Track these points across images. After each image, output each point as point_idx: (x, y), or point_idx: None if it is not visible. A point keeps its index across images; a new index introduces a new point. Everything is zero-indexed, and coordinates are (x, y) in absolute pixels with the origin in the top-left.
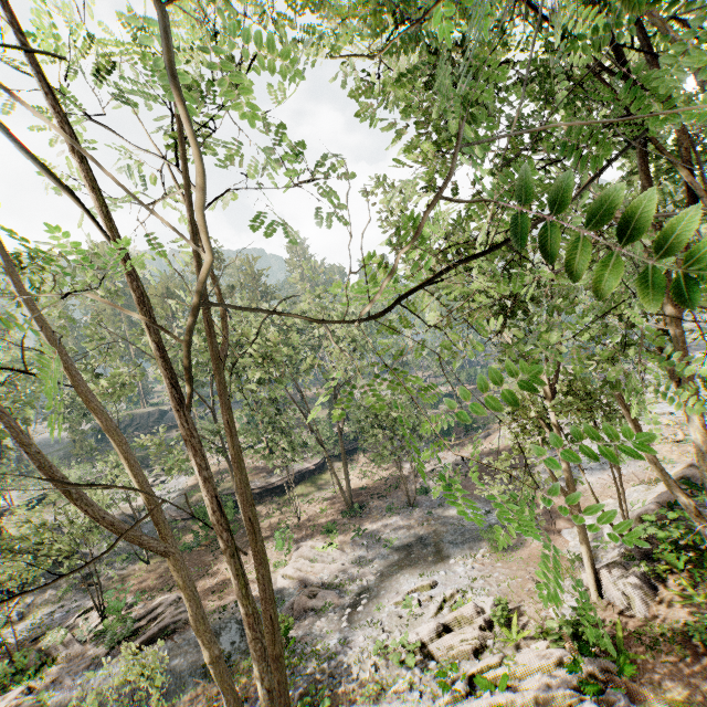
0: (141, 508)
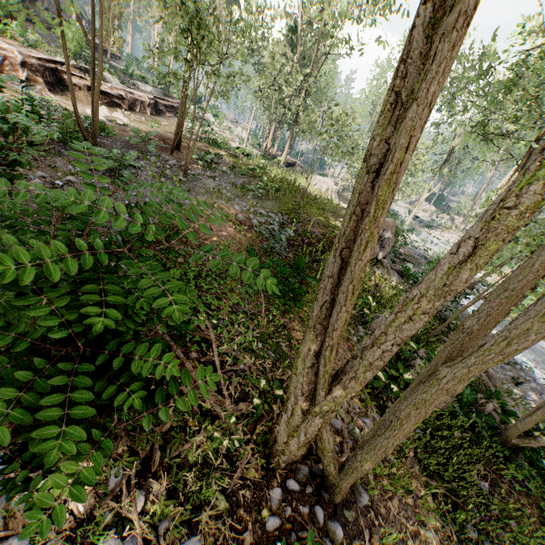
0: None
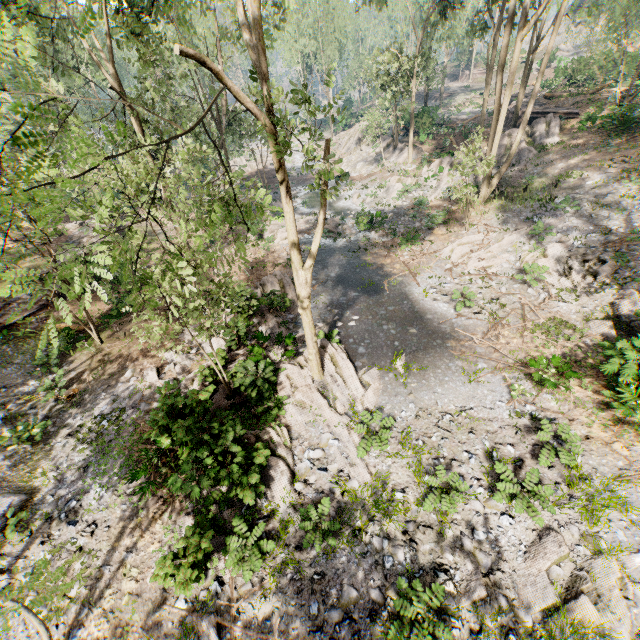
0: None
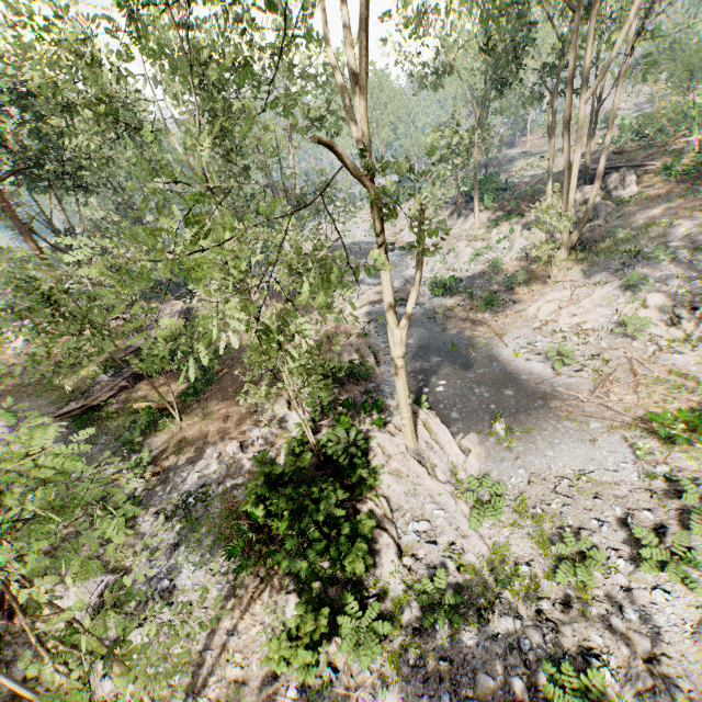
0: None
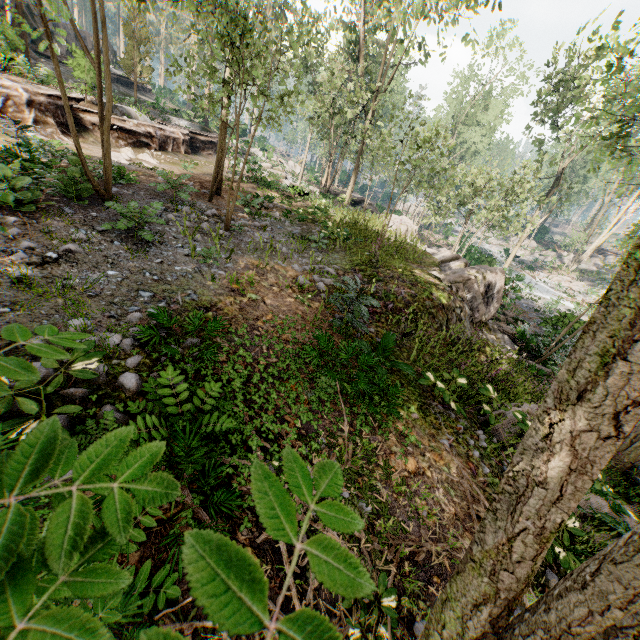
0: None
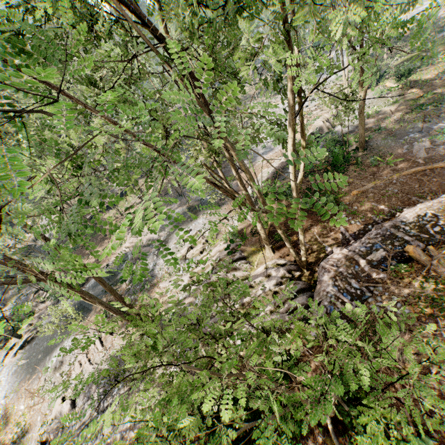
0: (35, 240)
